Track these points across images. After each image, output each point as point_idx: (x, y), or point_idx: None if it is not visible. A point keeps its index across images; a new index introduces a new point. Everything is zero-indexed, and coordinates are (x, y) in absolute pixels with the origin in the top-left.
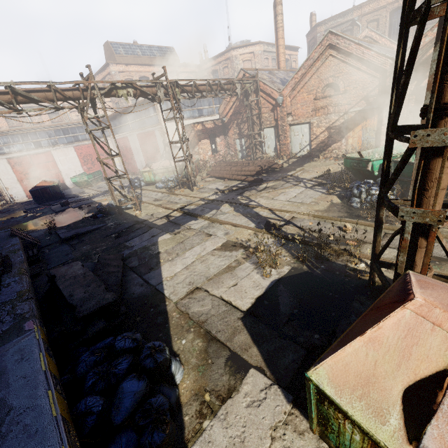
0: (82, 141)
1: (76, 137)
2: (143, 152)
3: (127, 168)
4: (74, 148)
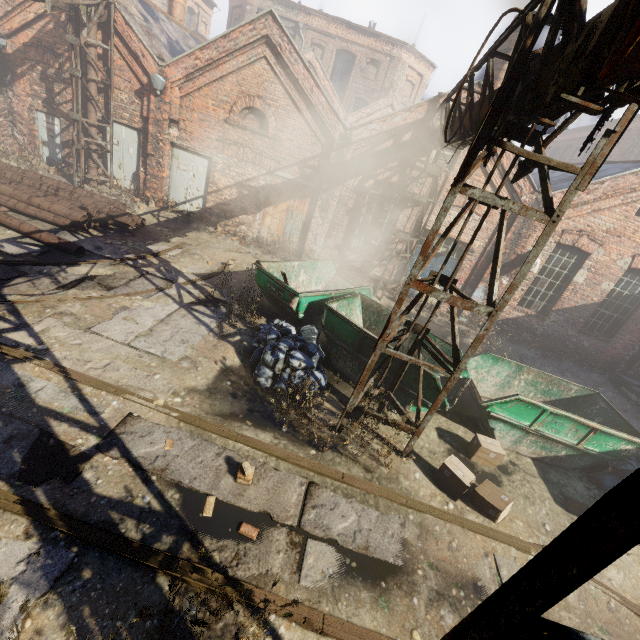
0: None
1: None
2: None
3: None
4: None
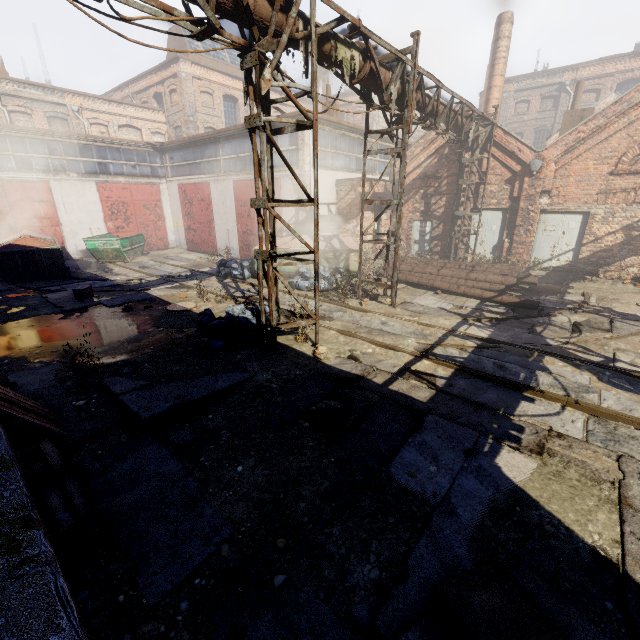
0: (115, 175)
1: (104, 166)
2: (238, 214)
3: (189, 238)
4: (97, 184)
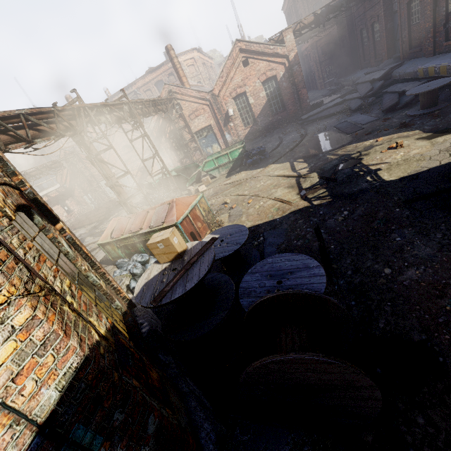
0: None
1: None
2: None
3: None
4: None
